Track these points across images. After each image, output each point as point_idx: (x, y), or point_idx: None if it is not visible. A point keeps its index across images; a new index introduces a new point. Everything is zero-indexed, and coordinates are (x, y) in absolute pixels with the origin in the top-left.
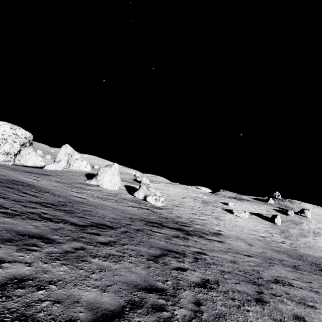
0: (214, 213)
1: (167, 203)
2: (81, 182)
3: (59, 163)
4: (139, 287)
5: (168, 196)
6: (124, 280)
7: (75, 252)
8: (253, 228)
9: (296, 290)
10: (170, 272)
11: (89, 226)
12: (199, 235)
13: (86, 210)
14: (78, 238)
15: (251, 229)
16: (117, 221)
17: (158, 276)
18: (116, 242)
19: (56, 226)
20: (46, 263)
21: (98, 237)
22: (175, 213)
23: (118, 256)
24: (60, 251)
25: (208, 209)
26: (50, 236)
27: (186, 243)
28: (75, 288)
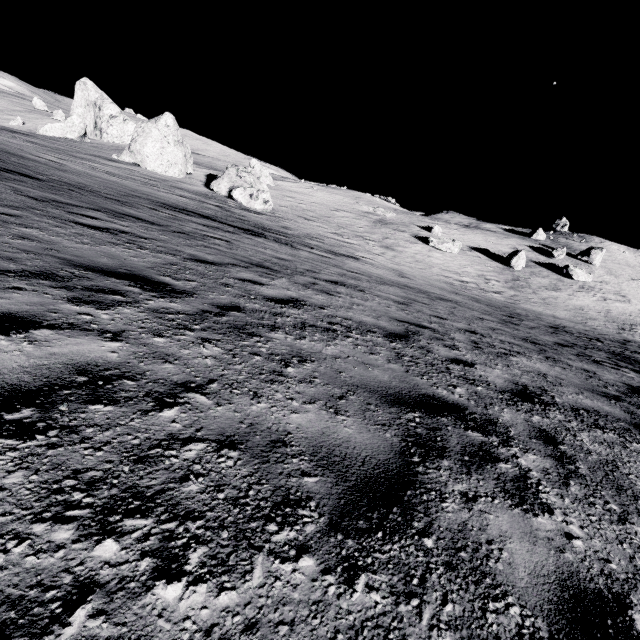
0: (388, 240)
1: (287, 212)
2: (100, 155)
3: (67, 122)
4: None
5: (300, 204)
6: None
7: None
8: (457, 269)
9: (354, 291)
10: (40, 207)
11: None
12: (287, 243)
13: (21, 163)
14: None
15: (450, 270)
16: (79, 185)
17: None
18: None
19: None
20: None
21: None
22: (287, 223)
23: None
24: None
25: (379, 233)
26: None
27: (212, 231)
28: None
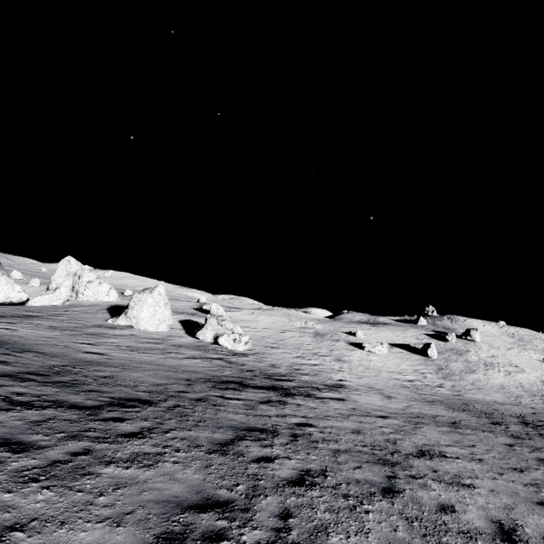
0: (334, 352)
1: (255, 344)
2: (99, 323)
3: (55, 293)
4: (184, 505)
5: (257, 332)
6: (158, 498)
7: (71, 460)
8: (396, 368)
9: (449, 462)
10: (245, 469)
11: (106, 406)
12: (307, 393)
13: (105, 376)
14: (82, 432)
15: (393, 371)
16: (161, 389)
17: (223, 479)
18: (154, 428)
19: (39, 416)
20: (10, 491)
21: (121, 424)
22: (268, 359)
23: (155, 455)
24: (42, 464)
25: (324, 346)
26: (24, 437)
27: (281, 411)
28: (62, 529)
